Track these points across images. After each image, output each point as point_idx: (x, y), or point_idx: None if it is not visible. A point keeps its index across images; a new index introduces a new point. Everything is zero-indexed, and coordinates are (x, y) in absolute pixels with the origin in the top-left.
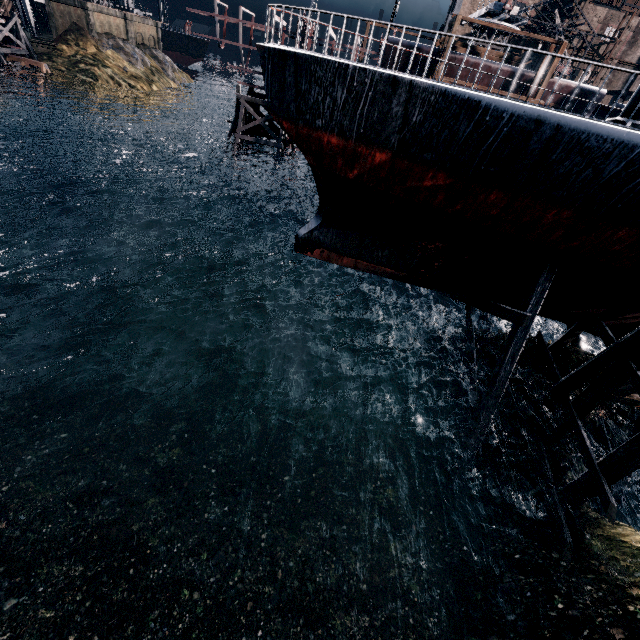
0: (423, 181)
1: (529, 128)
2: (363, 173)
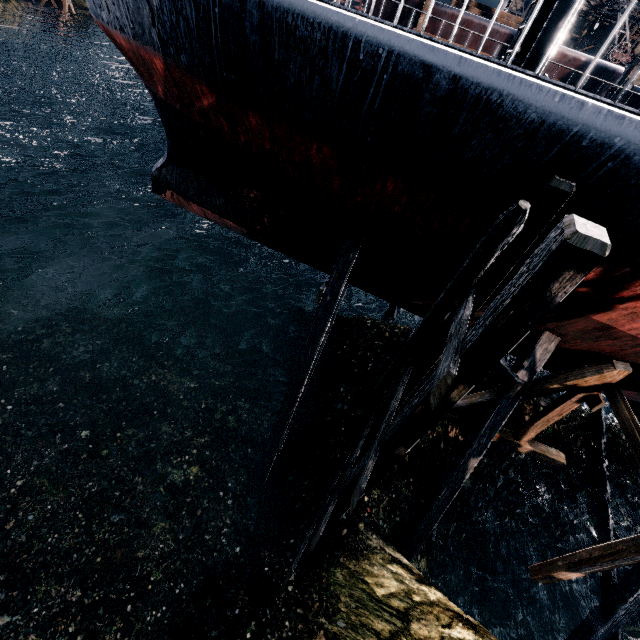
0: (201, 99)
1: (236, 7)
2: (165, 90)
